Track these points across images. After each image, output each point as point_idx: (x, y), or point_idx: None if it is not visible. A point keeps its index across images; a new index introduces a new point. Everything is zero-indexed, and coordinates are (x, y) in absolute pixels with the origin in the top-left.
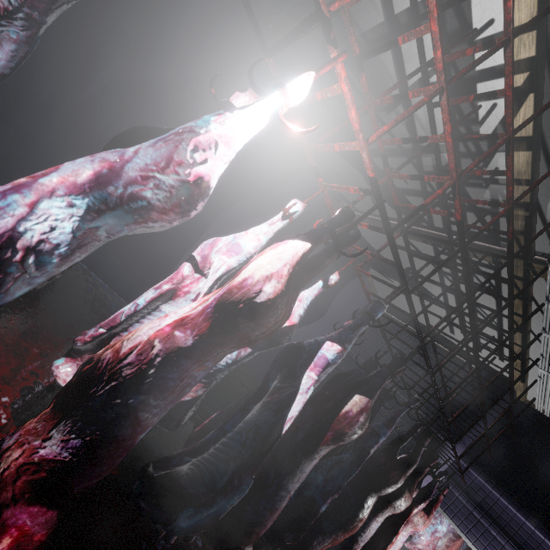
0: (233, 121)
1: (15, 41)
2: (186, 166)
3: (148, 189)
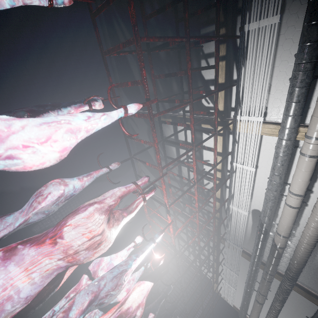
0: (138, 260)
1: (46, 214)
2: (121, 284)
3: (106, 299)
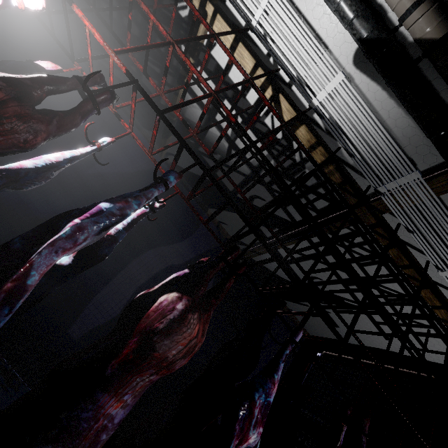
0: None
1: None
2: None
3: None
